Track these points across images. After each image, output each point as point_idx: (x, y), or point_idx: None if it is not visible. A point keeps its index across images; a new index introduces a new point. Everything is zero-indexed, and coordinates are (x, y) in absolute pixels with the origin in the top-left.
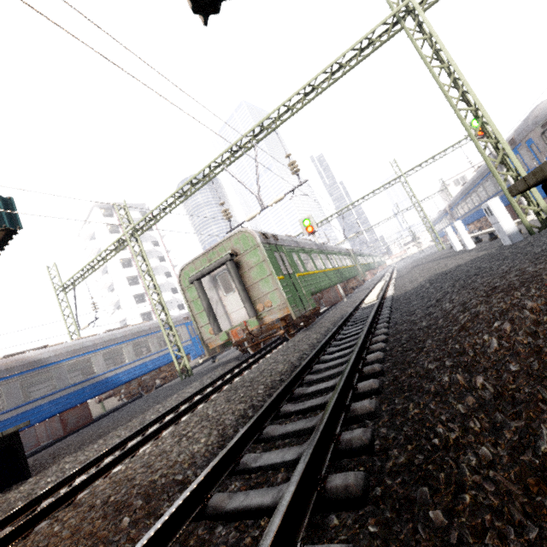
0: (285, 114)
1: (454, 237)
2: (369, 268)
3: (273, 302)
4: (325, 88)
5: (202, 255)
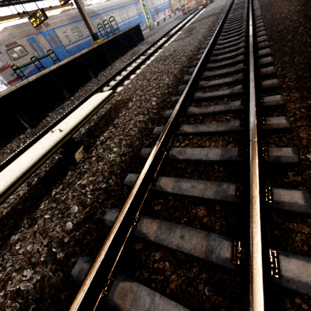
0: None
1: None
2: None
3: None
4: None
5: None
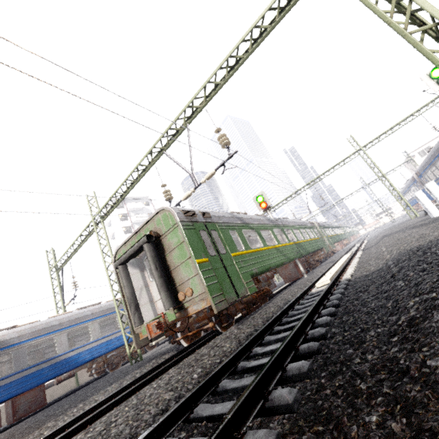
0: (214, 91)
1: (427, 201)
2: (339, 239)
3: (194, 290)
4: (247, 55)
5: (131, 237)
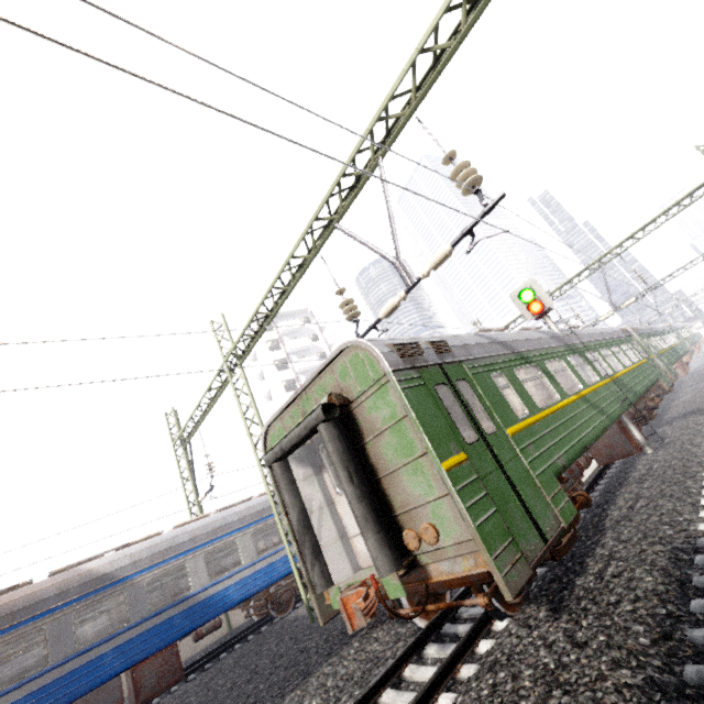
0: (432, 72)
1: None
2: (677, 356)
3: (443, 532)
4: None
5: (290, 402)
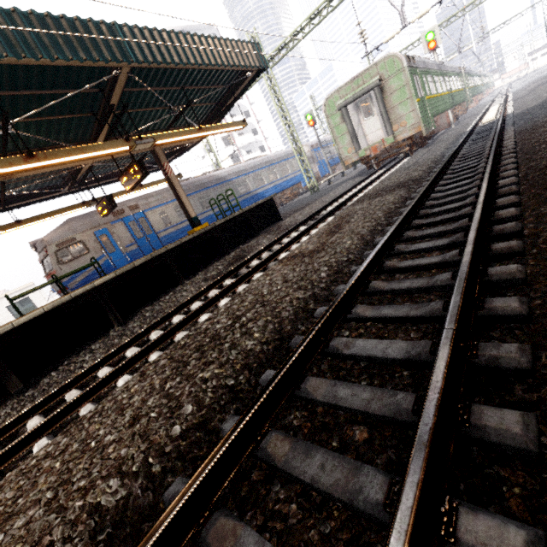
0: None
1: None
2: (476, 93)
3: (408, 123)
4: None
5: (347, 83)
